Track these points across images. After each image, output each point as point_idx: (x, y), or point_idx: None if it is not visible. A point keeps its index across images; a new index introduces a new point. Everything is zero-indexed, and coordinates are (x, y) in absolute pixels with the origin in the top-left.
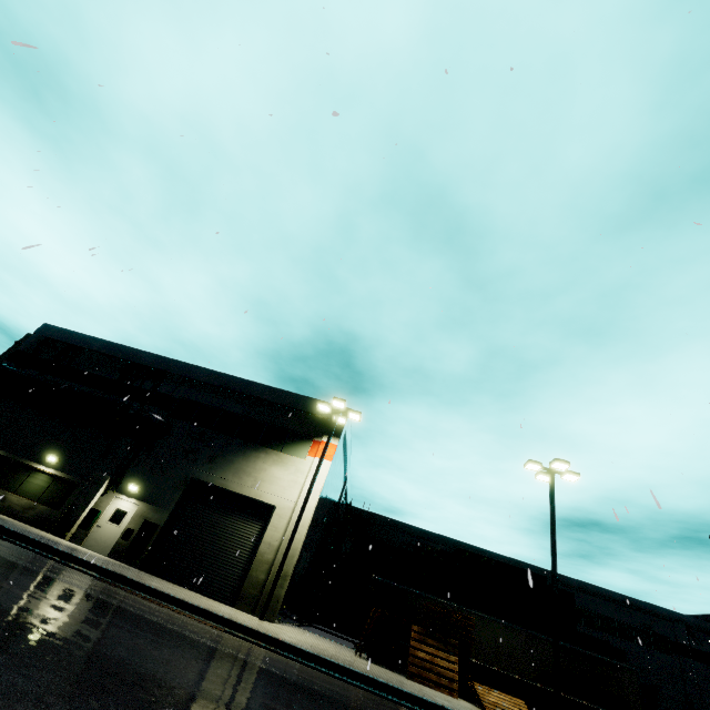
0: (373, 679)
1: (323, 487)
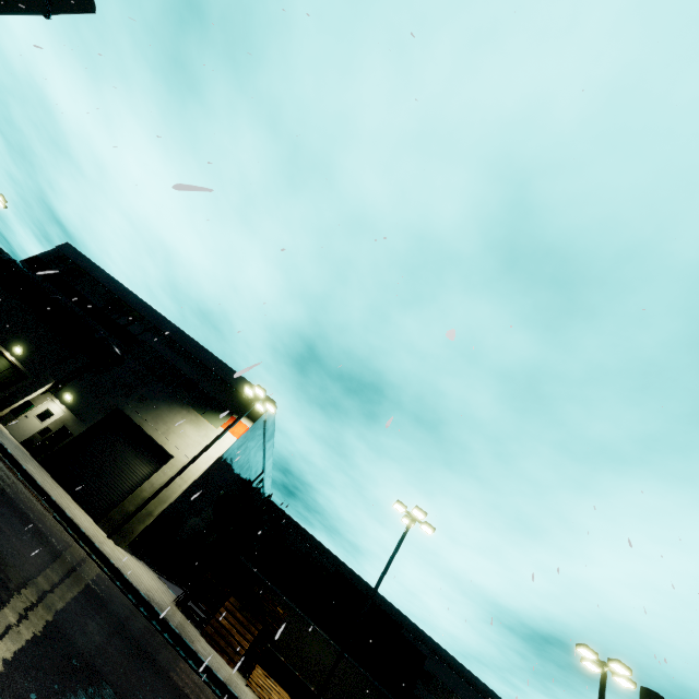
0: (145, 599)
1: (220, 457)
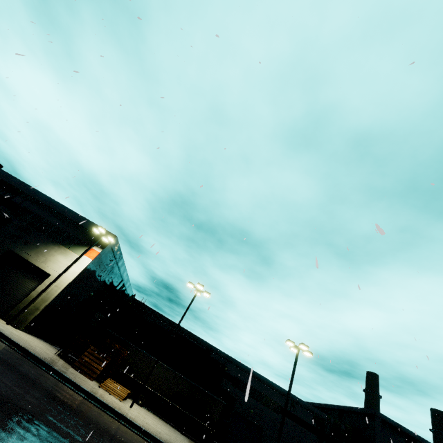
0: (22, 347)
1: (82, 271)
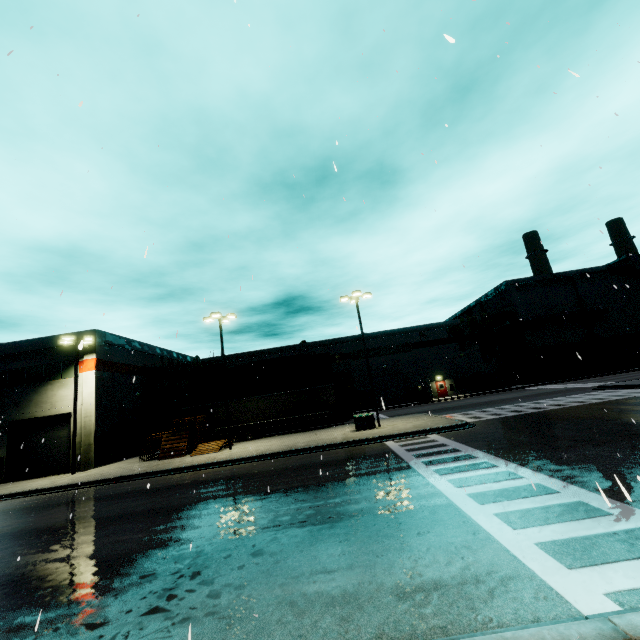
0: (86, 482)
1: (97, 388)
